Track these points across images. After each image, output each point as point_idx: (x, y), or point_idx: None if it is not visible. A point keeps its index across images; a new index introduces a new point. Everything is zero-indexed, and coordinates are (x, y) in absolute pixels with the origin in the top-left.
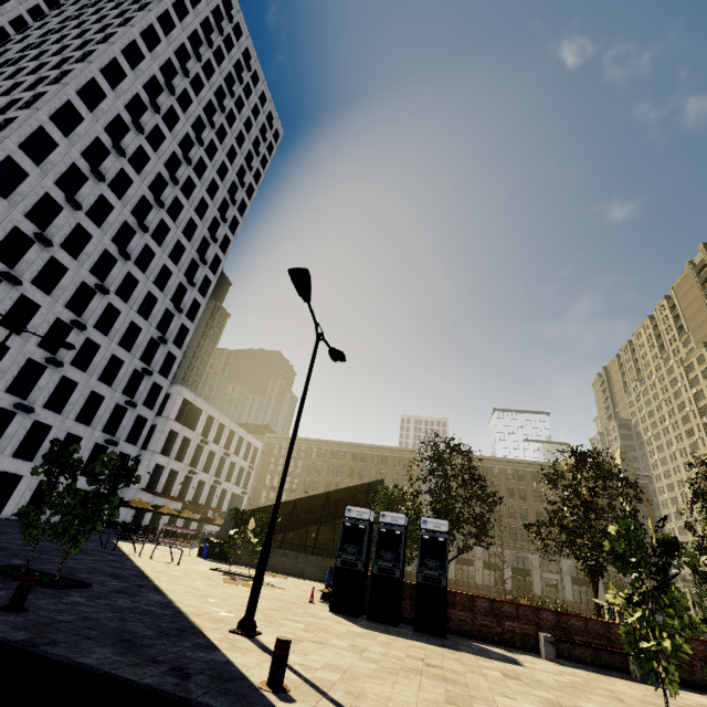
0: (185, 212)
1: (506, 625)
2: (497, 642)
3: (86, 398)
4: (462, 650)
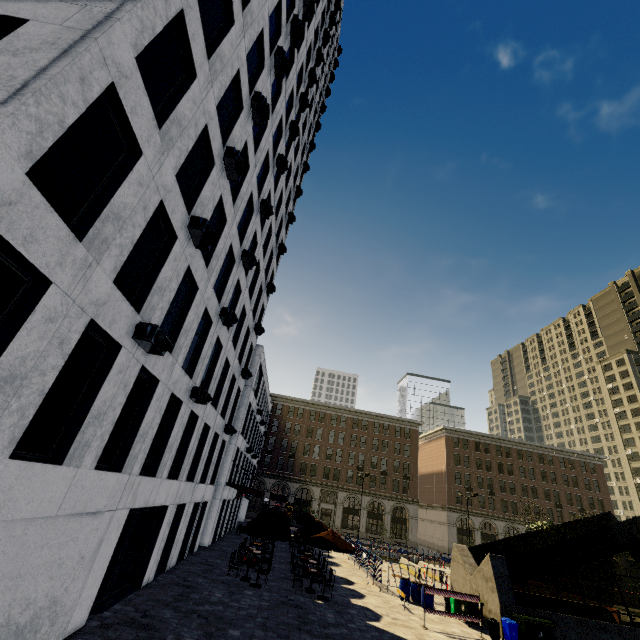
0: (299, 125)
1: None
2: None
3: (221, 368)
4: None
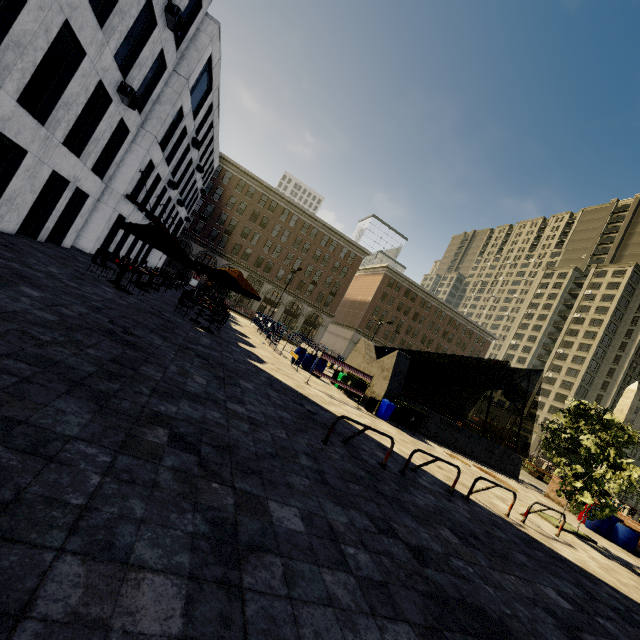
0: None
1: None
2: None
3: None
4: None
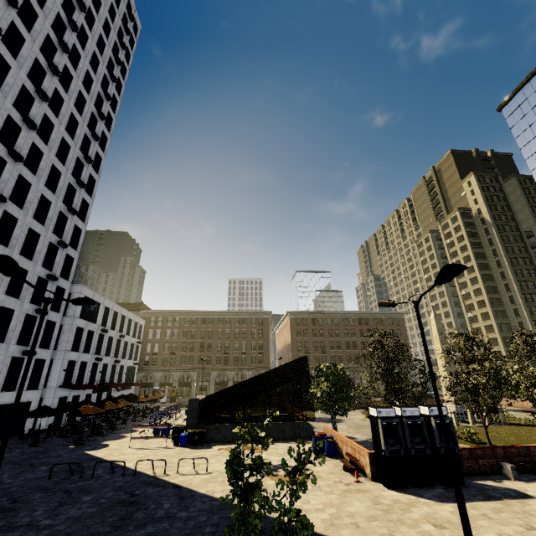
0: (65, 106)
1: (480, 463)
2: (478, 474)
3: None
4: (497, 496)
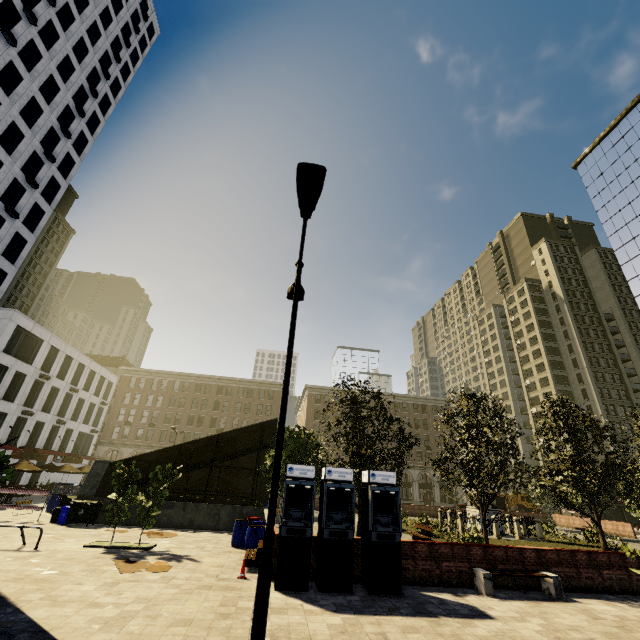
0: (24, 87)
1: (444, 566)
2: (437, 584)
3: None
4: (434, 612)
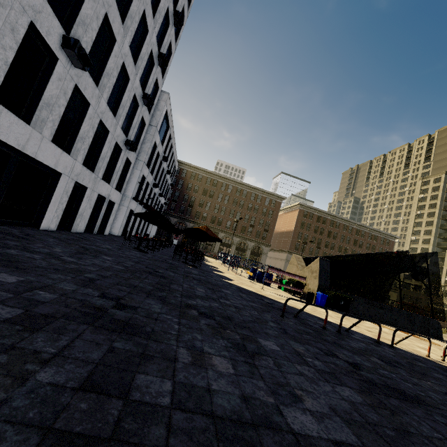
0: None
1: None
2: None
3: (118, 71)
4: None
